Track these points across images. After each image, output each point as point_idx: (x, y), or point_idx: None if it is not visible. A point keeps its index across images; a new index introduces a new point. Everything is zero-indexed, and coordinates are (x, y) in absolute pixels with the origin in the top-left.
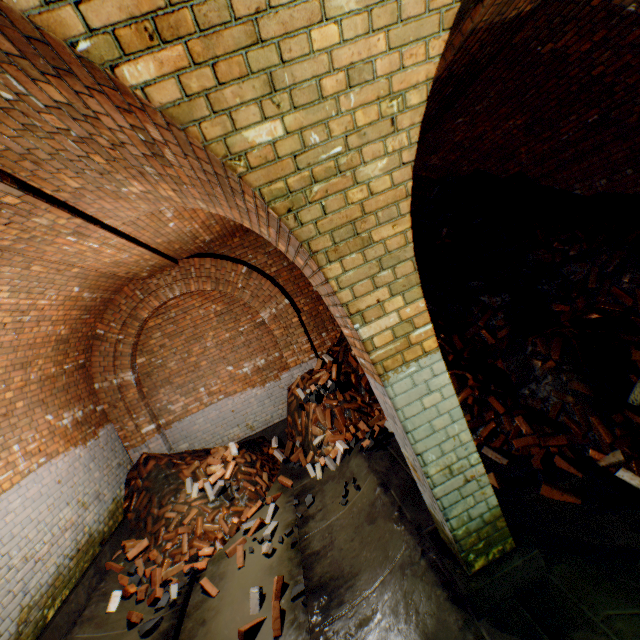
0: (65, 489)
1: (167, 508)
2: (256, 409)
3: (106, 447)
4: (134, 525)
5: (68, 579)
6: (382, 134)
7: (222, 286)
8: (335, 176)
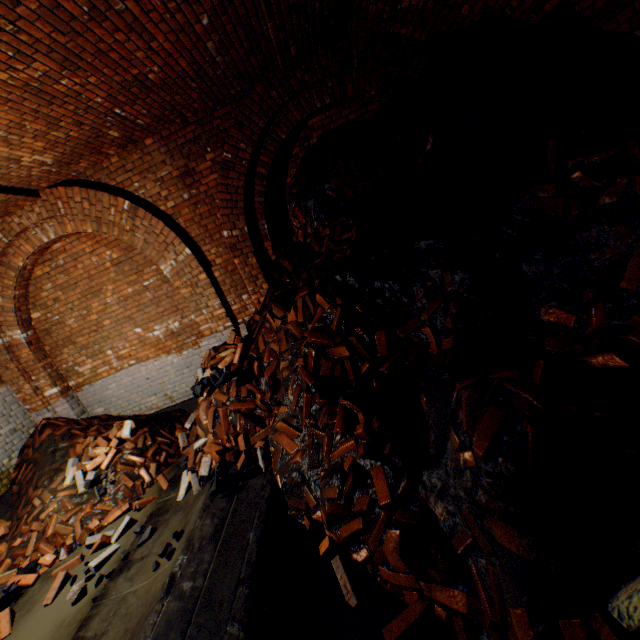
0: None
1: (38, 492)
2: (174, 379)
3: None
4: (15, 500)
5: None
6: None
7: (106, 227)
8: None
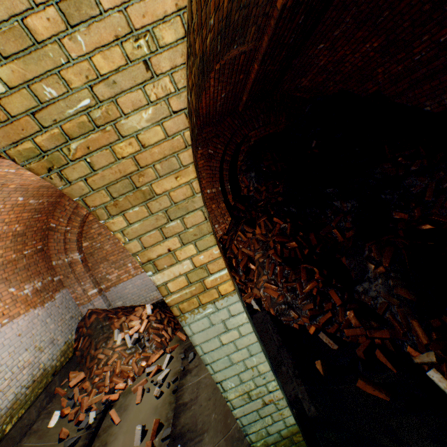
0: (24, 339)
1: (99, 351)
2: None
3: (61, 306)
4: (79, 360)
5: (24, 402)
6: (138, 80)
7: None
8: (93, 131)
